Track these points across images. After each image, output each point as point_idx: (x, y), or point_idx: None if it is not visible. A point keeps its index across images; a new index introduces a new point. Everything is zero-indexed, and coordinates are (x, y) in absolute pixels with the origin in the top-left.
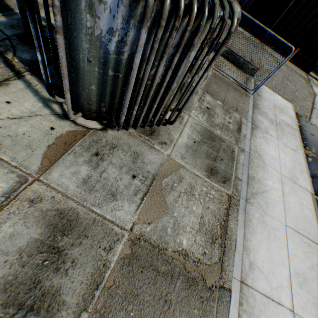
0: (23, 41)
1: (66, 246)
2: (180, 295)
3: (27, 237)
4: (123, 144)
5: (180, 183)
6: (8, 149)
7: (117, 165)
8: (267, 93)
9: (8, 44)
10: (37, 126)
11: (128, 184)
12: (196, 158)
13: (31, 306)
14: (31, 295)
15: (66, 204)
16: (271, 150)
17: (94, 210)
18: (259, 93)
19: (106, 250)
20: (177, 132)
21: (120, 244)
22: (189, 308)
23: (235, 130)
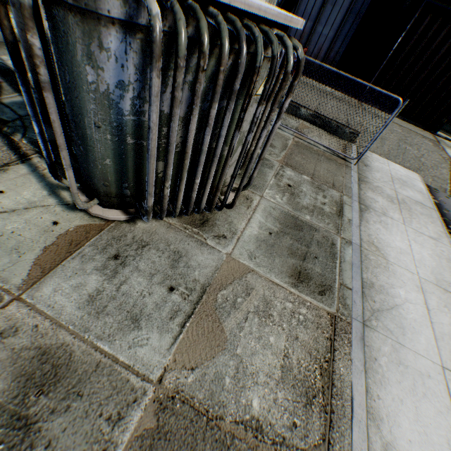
0: None
1: (41, 413)
2: None
3: None
4: (158, 240)
5: (248, 296)
6: None
7: (146, 272)
8: (377, 162)
9: (19, 124)
10: (34, 222)
11: (161, 301)
12: (273, 256)
13: None
14: None
15: (55, 337)
16: (395, 240)
17: (99, 347)
18: (366, 163)
19: (111, 421)
20: (243, 220)
21: (139, 409)
22: None
23: (334, 213)
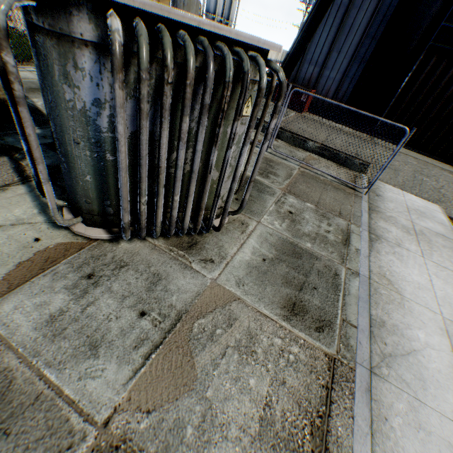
0: (49, 148)
1: None
2: None
3: None
4: (139, 261)
5: (229, 328)
6: None
7: (119, 293)
8: (391, 192)
9: None
10: (17, 237)
11: (128, 326)
12: (264, 284)
13: None
14: None
15: (0, 360)
16: (412, 273)
17: (46, 376)
18: (378, 193)
19: None
20: (235, 245)
21: None
22: None
23: (339, 242)
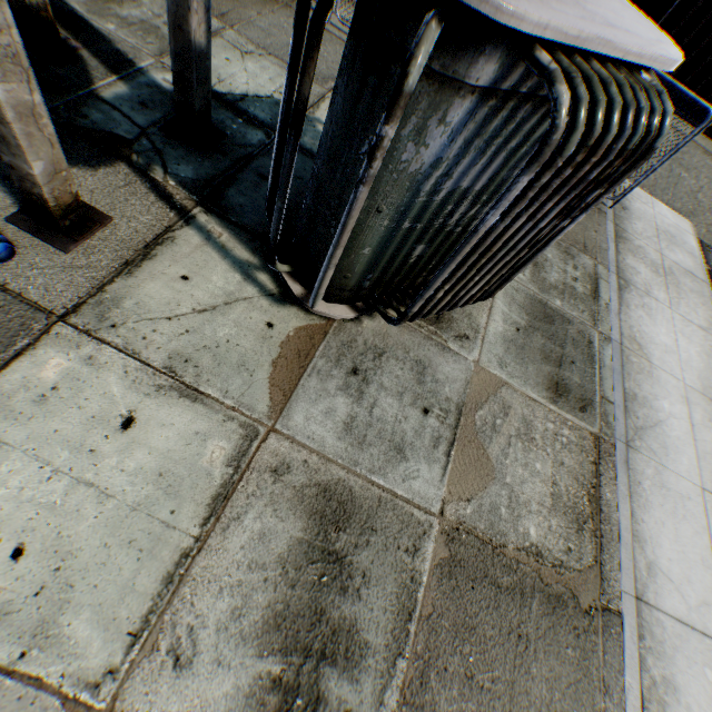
0: (170, 137)
1: (346, 548)
2: (541, 625)
3: (284, 536)
4: (394, 346)
5: (506, 417)
6: (210, 374)
7: (393, 390)
8: (638, 201)
9: (147, 147)
10: (244, 324)
11: (419, 426)
12: (525, 363)
13: (320, 651)
14: (316, 634)
15: (328, 473)
16: (659, 333)
17: (375, 482)
18: (624, 203)
19: (409, 553)
20: (483, 310)
21: (430, 541)
22: (558, 647)
23: (588, 295)
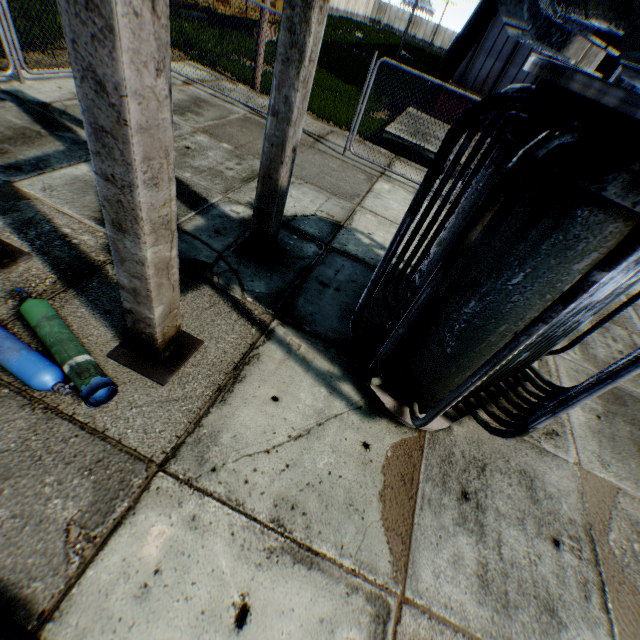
0: (243, 257)
1: None
2: None
3: None
4: (492, 455)
5: (639, 537)
6: (320, 522)
7: (511, 516)
8: None
9: (225, 268)
10: (341, 448)
11: (557, 567)
12: (623, 458)
13: None
14: None
15: None
16: None
17: None
18: None
19: None
20: None
21: None
22: None
23: None
